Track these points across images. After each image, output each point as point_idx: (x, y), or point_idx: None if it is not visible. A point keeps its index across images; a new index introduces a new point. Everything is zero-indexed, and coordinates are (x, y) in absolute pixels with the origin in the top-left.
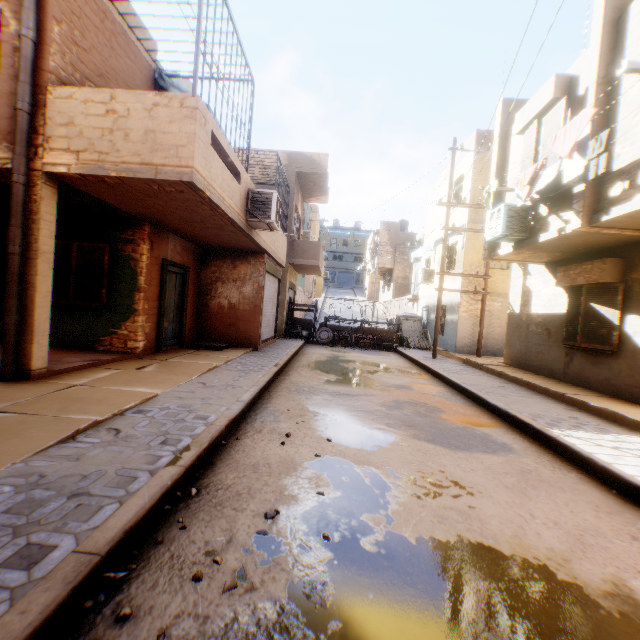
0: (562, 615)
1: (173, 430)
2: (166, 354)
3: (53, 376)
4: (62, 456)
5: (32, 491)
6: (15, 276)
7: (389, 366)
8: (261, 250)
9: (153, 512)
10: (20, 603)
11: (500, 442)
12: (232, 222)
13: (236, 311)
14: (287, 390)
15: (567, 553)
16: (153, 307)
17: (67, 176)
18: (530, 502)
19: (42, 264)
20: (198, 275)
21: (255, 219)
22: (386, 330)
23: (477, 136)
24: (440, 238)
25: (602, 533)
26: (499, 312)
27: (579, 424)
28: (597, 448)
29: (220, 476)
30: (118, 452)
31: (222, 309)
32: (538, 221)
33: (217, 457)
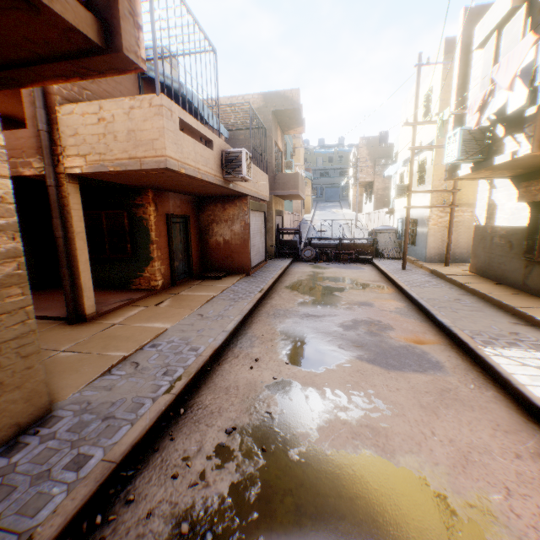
0: (421, 519)
1: (173, 362)
2: (179, 287)
3: (101, 317)
4: (101, 387)
5: (82, 415)
6: (63, 253)
7: (360, 281)
8: (243, 194)
9: (152, 429)
10: (72, 493)
11: (434, 360)
12: (211, 183)
13: (230, 245)
14: (266, 314)
15: (449, 468)
16: (164, 253)
17: (82, 174)
18: (436, 421)
19: (78, 242)
20: (197, 219)
21: (230, 176)
22: (363, 244)
23: (445, 45)
24: (408, 157)
25: (489, 451)
26: (469, 222)
27: (516, 341)
28: (521, 368)
29: (202, 398)
30: (135, 383)
31: (219, 245)
32: (494, 142)
33: (202, 381)
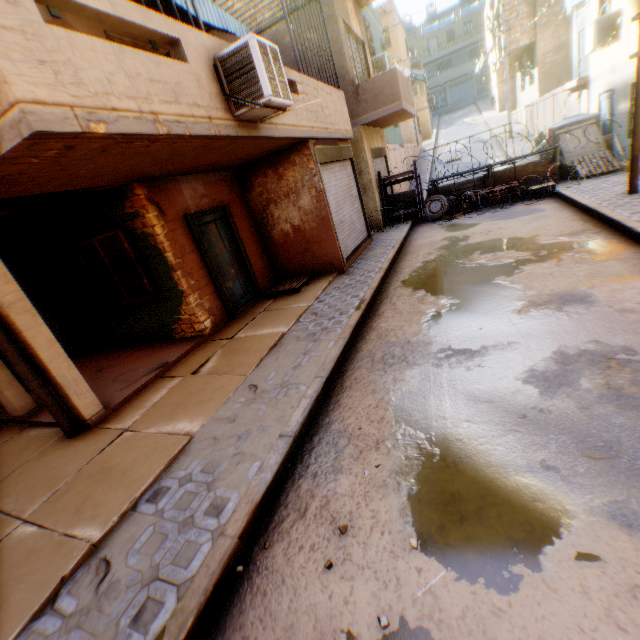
0: None
1: (166, 561)
2: (238, 322)
3: (115, 412)
4: None
5: None
6: (3, 344)
7: (542, 240)
8: (298, 140)
9: None
10: None
11: None
12: (207, 138)
13: (303, 234)
14: (369, 362)
15: None
16: (201, 277)
17: None
18: None
19: (19, 318)
20: (246, 206)
21: (244, 110)
22: (532, 164)
23: None
24: None
25: None
26: None
27: None
28: None
29: None
30: None
31: (287, 237)
32: None
33: (221, 619)
